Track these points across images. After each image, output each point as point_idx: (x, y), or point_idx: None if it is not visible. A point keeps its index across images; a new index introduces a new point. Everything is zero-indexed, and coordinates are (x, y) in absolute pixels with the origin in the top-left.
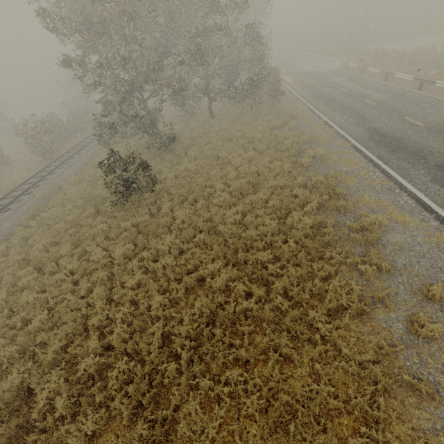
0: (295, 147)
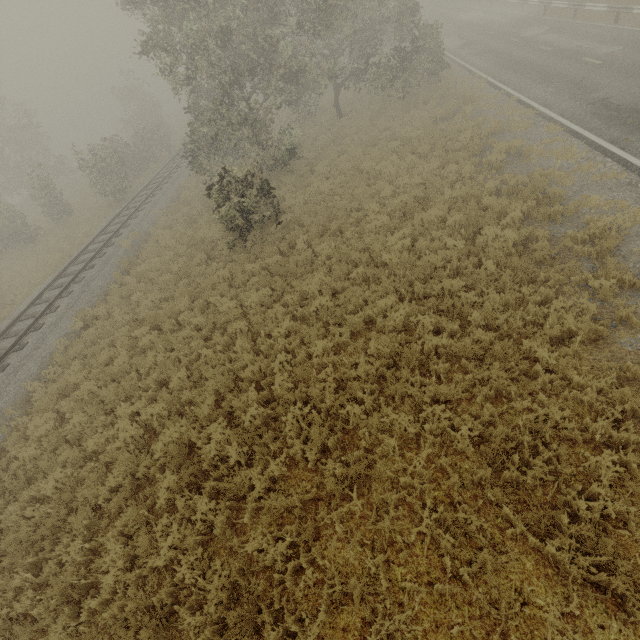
0: (477, 141)
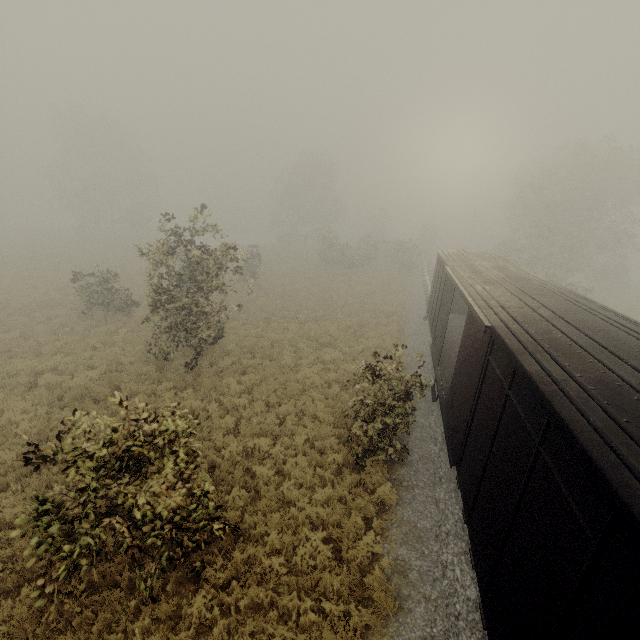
0: None
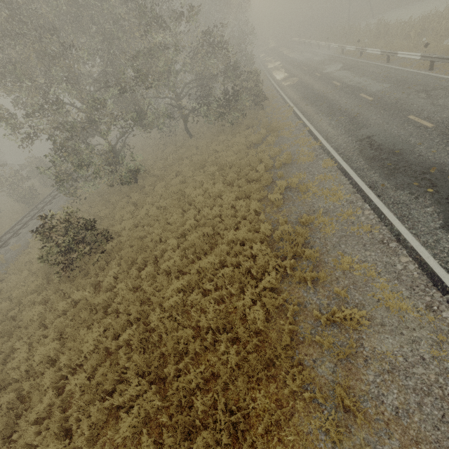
0: (265, 177)
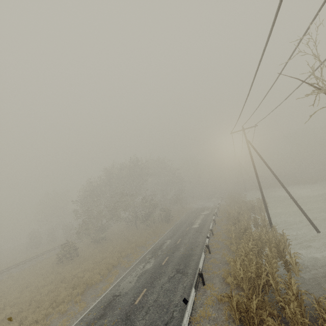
0: (129, 247)
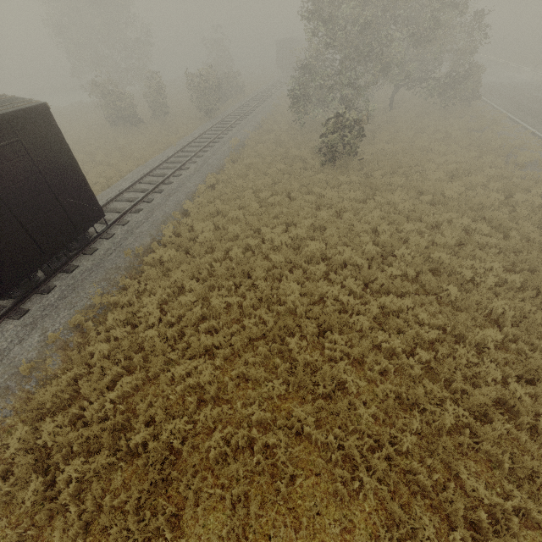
0: (508, 147)
